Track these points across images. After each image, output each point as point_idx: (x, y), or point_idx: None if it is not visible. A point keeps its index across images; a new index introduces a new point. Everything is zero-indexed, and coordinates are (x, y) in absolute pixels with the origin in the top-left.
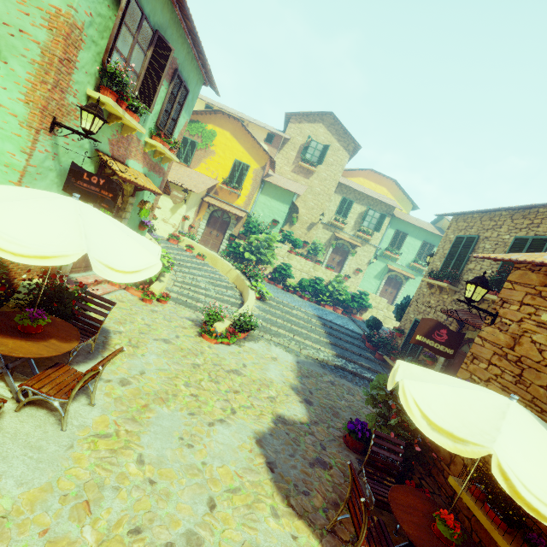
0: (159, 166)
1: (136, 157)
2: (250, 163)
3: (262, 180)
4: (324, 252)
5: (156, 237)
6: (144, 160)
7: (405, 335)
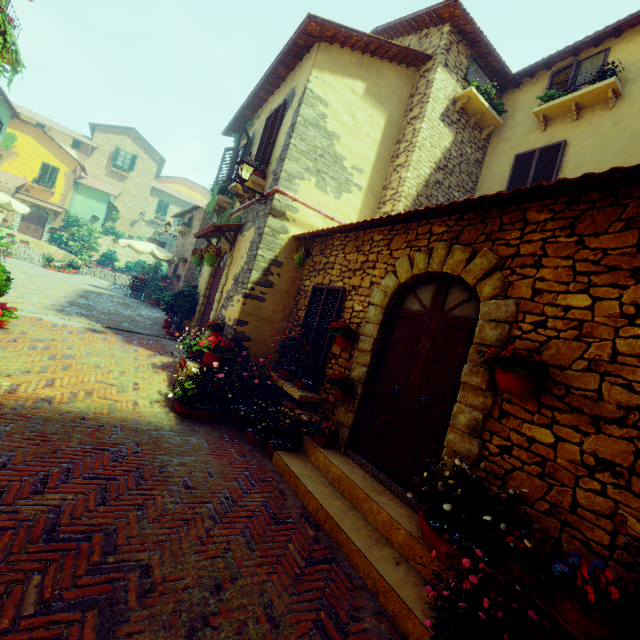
0: None
1: None
2: (60, 166)
3: (76, 182)
4: None
5: None
6: None
7: None
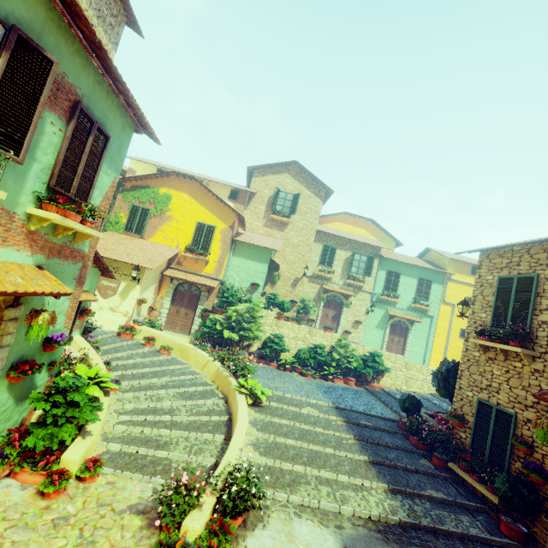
0: (70, 247)
1: (9, 242)
2: (216, 224)
3: (232, 240)
4: (315, 309)
5: (96, 339)
6: (31, 243)
7: (469, 425)
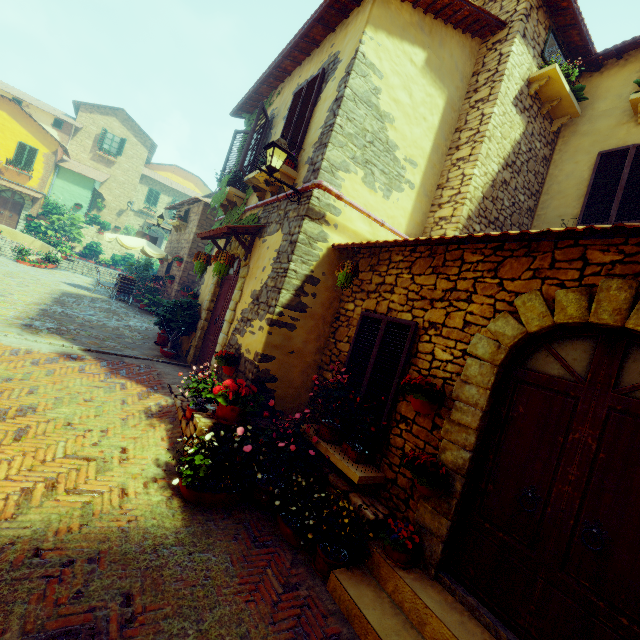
0: None
1: None
2: (39, 147)
3: (57, 165)
4: None
5: None
6: None
7: None
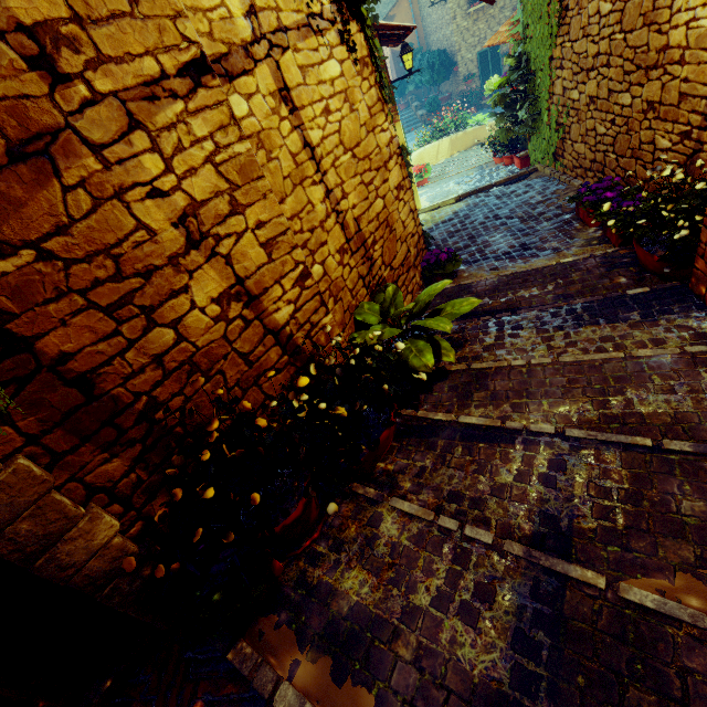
0: None
1: None
2: None
3: None
4: None
5: None
6: None
7: (476, 75)
